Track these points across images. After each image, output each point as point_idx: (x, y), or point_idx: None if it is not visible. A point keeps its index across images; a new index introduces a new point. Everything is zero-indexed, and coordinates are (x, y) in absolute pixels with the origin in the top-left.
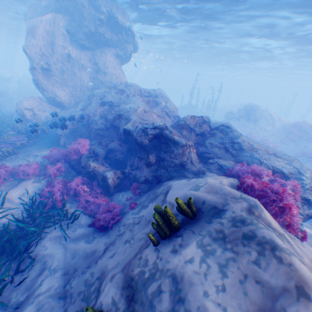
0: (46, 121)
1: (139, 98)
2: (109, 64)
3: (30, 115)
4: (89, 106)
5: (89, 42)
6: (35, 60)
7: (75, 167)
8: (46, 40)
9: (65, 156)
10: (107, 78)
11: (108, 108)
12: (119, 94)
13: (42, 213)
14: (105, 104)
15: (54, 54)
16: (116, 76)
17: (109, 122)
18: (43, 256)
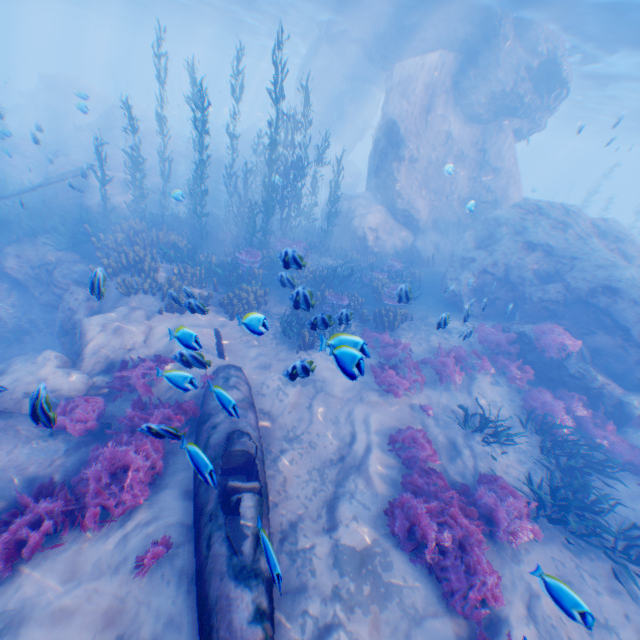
0: (390, 252)
1: (598, 245)
2: (506, 154)
3: (371, 238)
4: (489, 242)
5: (488, 109)
6: (408, 145)
7: (535, 368)
8: (422, 105)
9: (507, 343)
10: (498, 181)
11: (542, 257)
12: (558, 230)
13: (546, 442)
14: (534, 247)
15: (425, 130)
16: (513, 177)
17: (574, 293)
18: (616, 515)
